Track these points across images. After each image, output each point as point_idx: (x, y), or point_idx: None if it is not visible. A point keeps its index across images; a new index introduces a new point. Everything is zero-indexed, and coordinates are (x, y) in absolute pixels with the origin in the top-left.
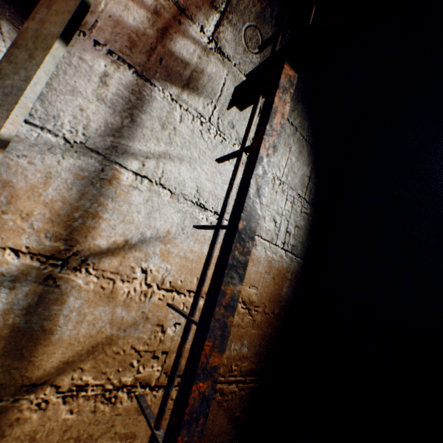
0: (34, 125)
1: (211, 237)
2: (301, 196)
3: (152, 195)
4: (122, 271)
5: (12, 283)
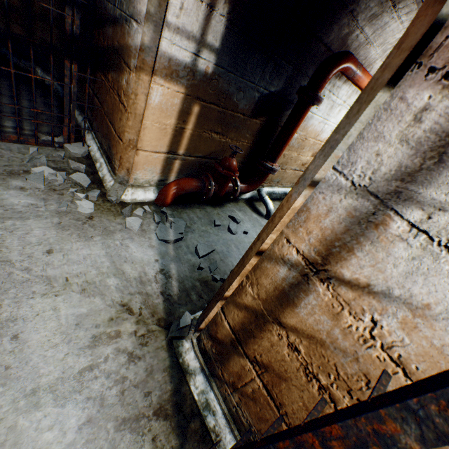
0: (336, 170)
1: None
2: None
3: (424, 255)
4: (352, 305)
5: (290, 266)
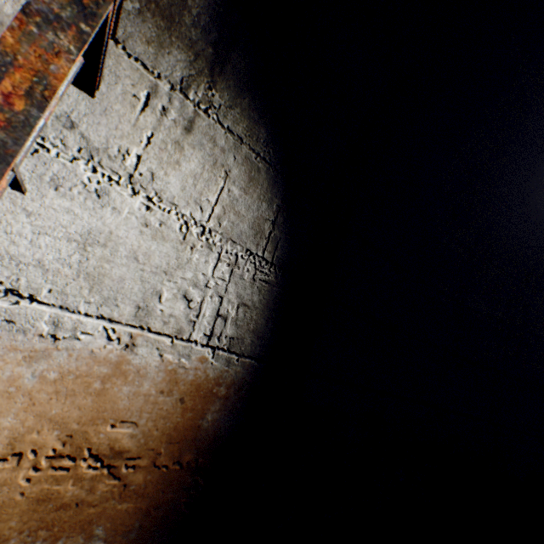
0: None
1: None
2: (255, 253)
3: None
4: None
5: None
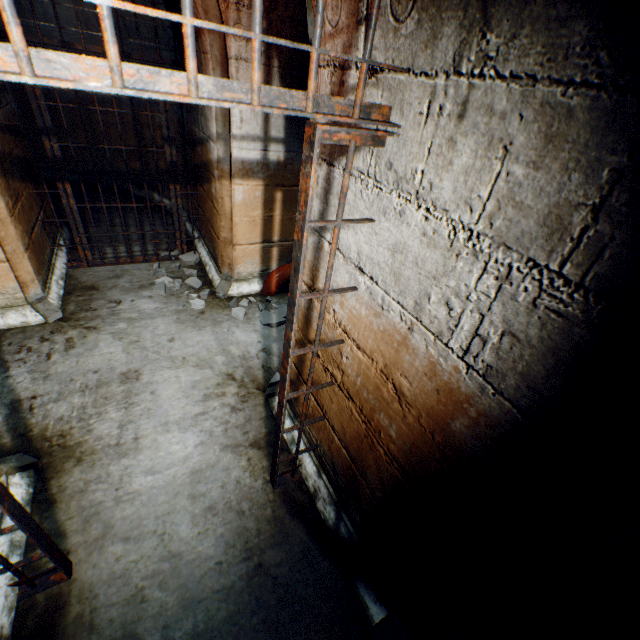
0: None
1: (367, 301)
2: (543, 264)
3: (335, 258)
4: (326, 306)
5: None
